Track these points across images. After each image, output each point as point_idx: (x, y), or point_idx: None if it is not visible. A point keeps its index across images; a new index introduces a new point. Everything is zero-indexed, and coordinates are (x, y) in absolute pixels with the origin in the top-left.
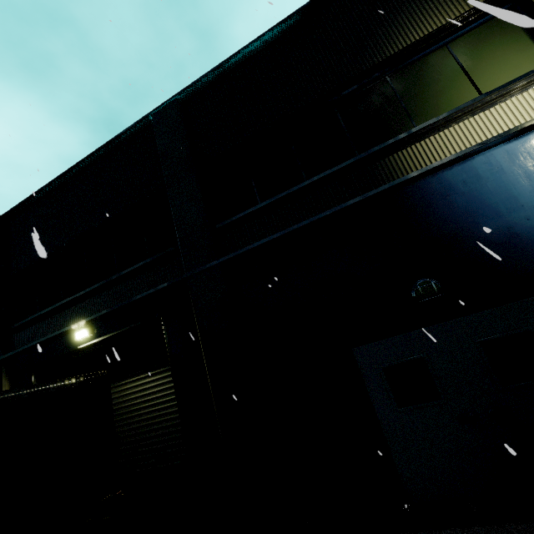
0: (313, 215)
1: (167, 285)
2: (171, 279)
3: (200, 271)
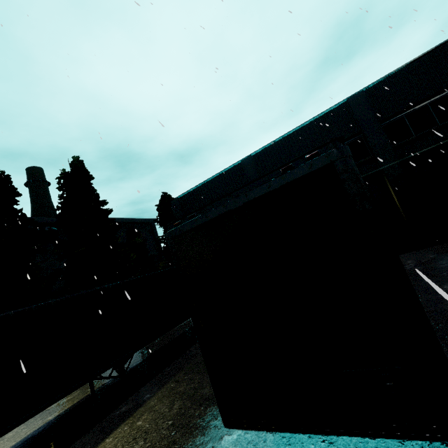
0: (444, 139)
1: (371, 173)
2: (368, 171)
3: (389, 166)
